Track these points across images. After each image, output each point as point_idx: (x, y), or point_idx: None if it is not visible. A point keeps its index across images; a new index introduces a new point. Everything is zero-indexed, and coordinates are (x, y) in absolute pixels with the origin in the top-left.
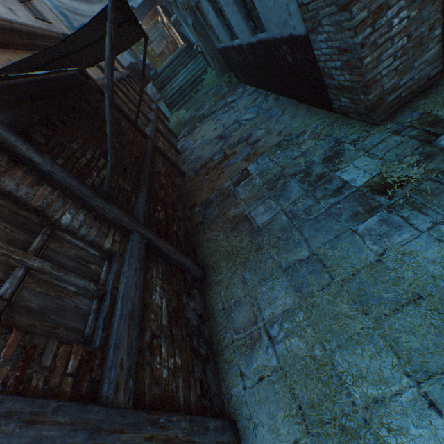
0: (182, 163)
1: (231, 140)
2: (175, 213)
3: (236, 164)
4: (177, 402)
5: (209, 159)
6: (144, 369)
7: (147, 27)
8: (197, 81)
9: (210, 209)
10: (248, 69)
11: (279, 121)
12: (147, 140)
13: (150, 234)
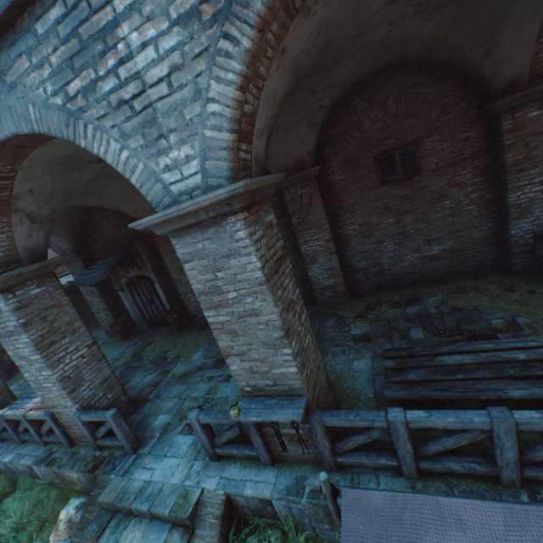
0: None
1: None
2: None
3: None
4: (4, 364)
5: None
6: (4, 354)
7: None
8: None
9: None
10: None
11: None
12: None
13: None
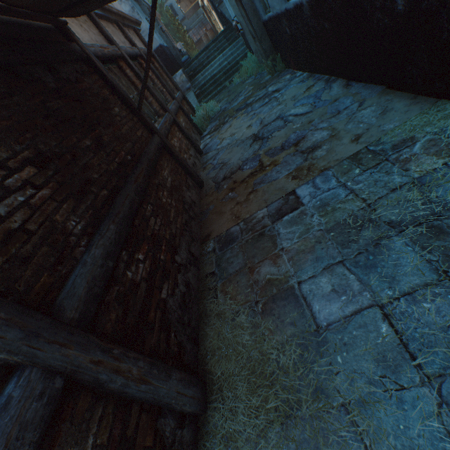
0: (201, 168)
1: (271, 143)
2: (173, 257)
3: (276, 182)
4: None
5: (236, 168)
6: None
7: (186, 11)
8: (233, 69)
9: (230, 253)
10: (303, 43)
11: (354, 118)
12: (153, 135)
13: (81, 351)
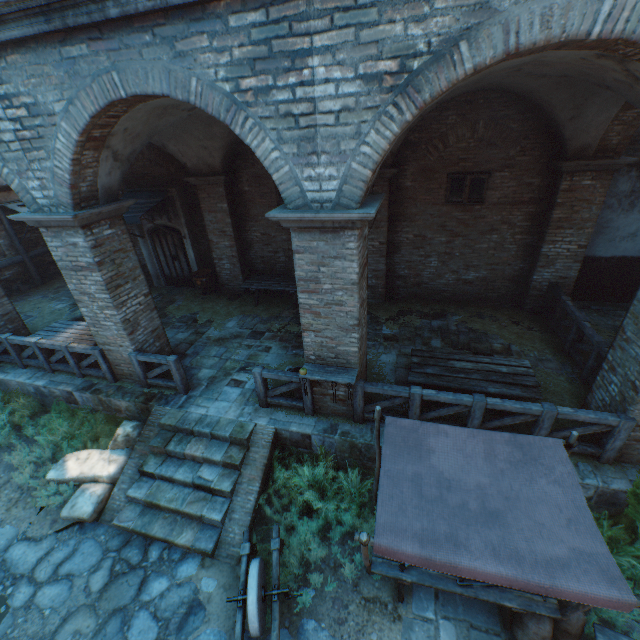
0: None
1: None
2: None
3: None
4: None
5: None
6: None
7: None
8: None
9: None
10: None
11: None
12: None
13: (28, 260)
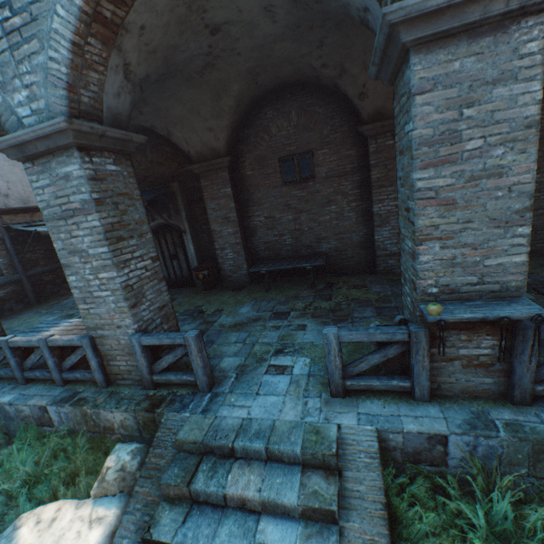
0: None
1: None
2: (62, 283)
3: None
4: None
5: None
6: None
7: None
8: None
9: None
10: None
11: None
12: None
13: (26, 278)
